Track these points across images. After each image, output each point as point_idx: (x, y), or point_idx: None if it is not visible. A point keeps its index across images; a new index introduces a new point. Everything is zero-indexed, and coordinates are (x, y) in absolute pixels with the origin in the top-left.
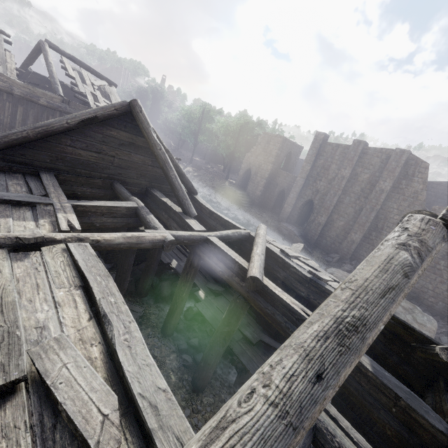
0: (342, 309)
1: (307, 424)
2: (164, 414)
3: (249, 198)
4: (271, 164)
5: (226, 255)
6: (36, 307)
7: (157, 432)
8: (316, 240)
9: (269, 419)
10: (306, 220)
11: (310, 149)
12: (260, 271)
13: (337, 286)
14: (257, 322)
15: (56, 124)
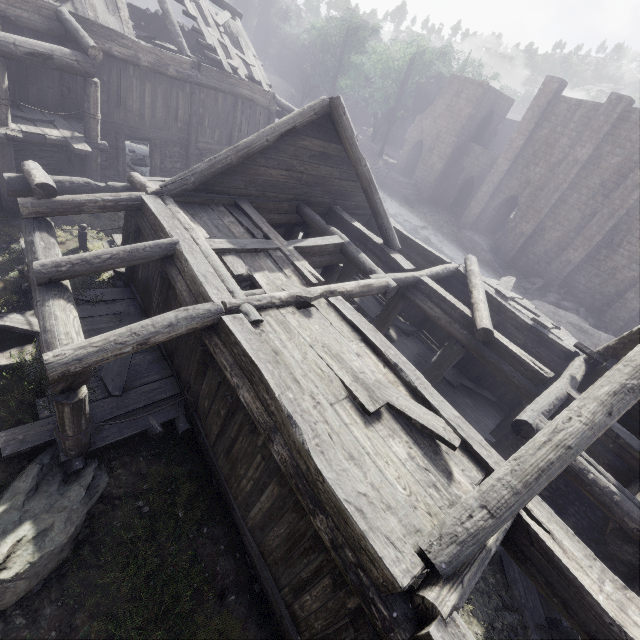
0: (625, 379)
1: (600, 434)
2: (466, 430)
3: (416, 190)
4: (458, 135)
5: (445, 301)
6: (349, 358)
7: (468, 439)
8: (513, 257)
9: (584, 430)
10: (500, 226)
11: (529, 109)
12: (490, 322)
13: (559, 335)
14: (455, 365)
15: (256, 143)
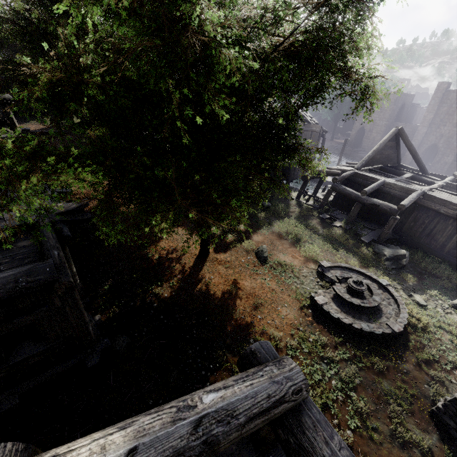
0: None
1: None
2: None
3: (365, 153)
4: (387, 120)
5: None
6: None
7: None
8: None
9: None
10: (427, 162)
11: (432, 99)
12: None
13: None
14: None
15: (380, 148)
